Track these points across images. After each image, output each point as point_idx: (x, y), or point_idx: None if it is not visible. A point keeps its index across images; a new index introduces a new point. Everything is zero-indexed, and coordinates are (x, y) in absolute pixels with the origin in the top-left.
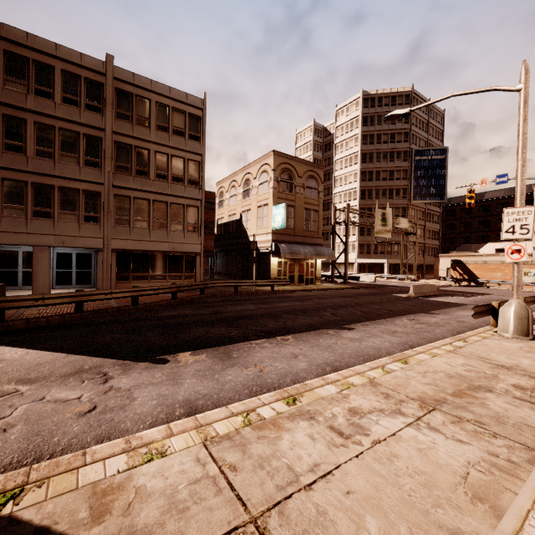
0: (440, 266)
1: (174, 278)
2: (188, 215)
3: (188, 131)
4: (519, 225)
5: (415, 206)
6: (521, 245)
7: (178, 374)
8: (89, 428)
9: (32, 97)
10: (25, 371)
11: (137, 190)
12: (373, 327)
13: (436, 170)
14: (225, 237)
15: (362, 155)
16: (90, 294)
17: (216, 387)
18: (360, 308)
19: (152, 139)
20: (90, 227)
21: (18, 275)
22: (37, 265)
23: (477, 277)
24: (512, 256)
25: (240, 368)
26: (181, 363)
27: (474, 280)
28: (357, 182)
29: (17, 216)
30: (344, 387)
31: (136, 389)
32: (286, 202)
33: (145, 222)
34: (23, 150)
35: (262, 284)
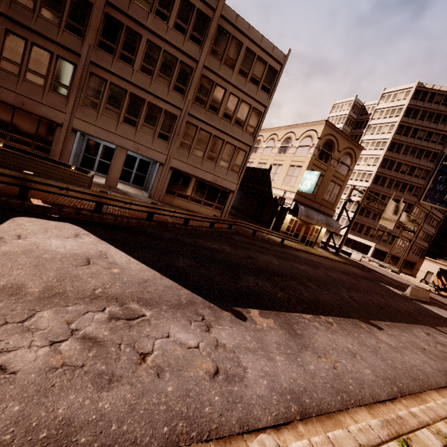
0: (421, 267)
1: (207, 205)
2: (236, 156)
3: (262, 82)
4: None
5: (421, 205)
6: None
7: (264, 342)
8: (227, 403)
9: (152, 16)
10: (138, 287)
11: (205, 122)
12: (398, 332)
13: None
14: (248, 180)
15: (391, 143)
16: (161, 209)
17: (308, 379)
18: (369, 296)
19: (232, 80)
20: (160, 143)
21: (95, 162)
22: (114, 161)
23: None
24: None
25: (313, 354)
26: (258, 325)
27: None
28: (375, 166)
29: (112, 118)
30: (443, 440)
31: (240, 354)
32: (318, 170)
33: (201, 152)
34: (132, 63)
35: (275, 235)
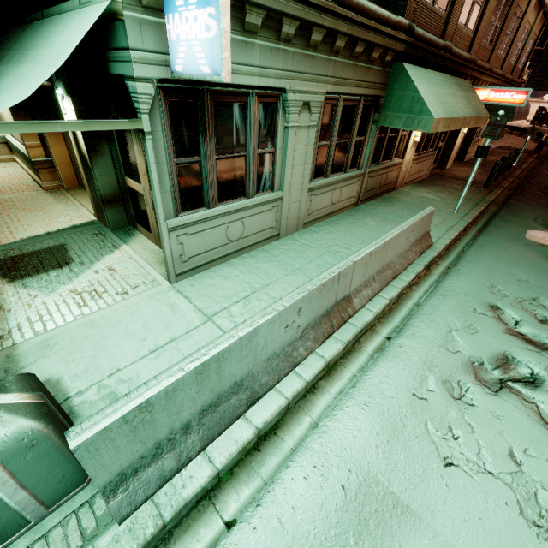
0: None
1: None
2: None
3: None
4: None
5: None
6: None
7: None
8: None
9: None
10: None
11: None
12: None
13: None
14: None
15: None
16: None
17: None
18: None
19: None
20: None
21: None
22: None
23: None
24: None
25: None
26: None
27: None
28: None
29: None
30: None
31: None
32: None
33: None
34: None
35: None
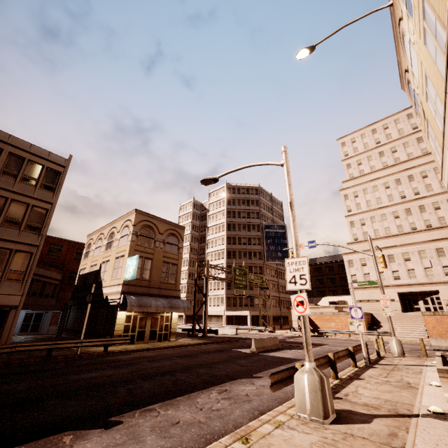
0: (292, 317)
1: None
2: (14, 261)
3: (42, 181)
4: (298, 275)
5: (269, 265)
6: (303, 296)
7: None
8: None
9: None
10: None
11: None
12: (154, 415)
13: (280, 240)
14: (82, 289)
15: (227, 224)
16: None
17: None
18: (181, 374)
19: None
20: None
21: None
22: None
23: (318, 326)
24: (298, 308)
25: None
26: None
27: (316, 330)
28: (224, 245)
29: None
30: None
31: None
32: (143, 255)
33: None
34: None
35: (90, 345)
